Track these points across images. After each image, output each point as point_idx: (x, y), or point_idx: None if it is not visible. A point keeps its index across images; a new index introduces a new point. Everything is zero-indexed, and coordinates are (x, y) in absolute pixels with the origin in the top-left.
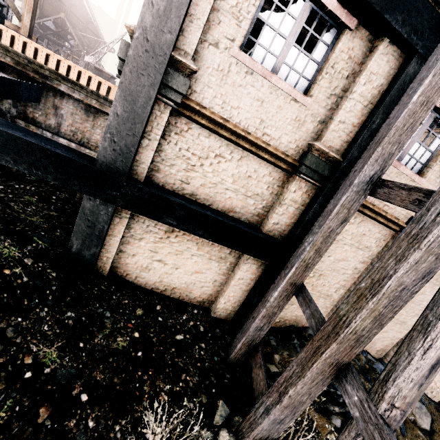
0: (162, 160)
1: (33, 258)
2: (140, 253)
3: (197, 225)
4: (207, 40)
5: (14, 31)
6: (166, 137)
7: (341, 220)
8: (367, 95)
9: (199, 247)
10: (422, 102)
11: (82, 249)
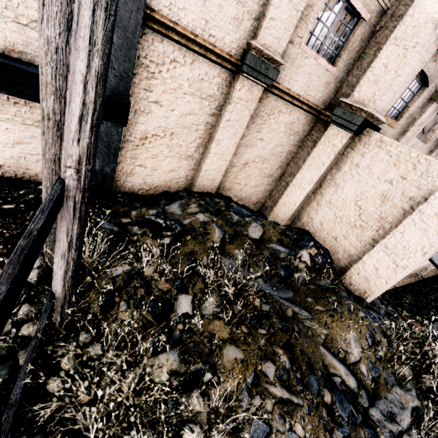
0: None
1: None
2: None
3: None
4: None
5: None
6: None
7: None
8: None
9: None
10: None
11: None
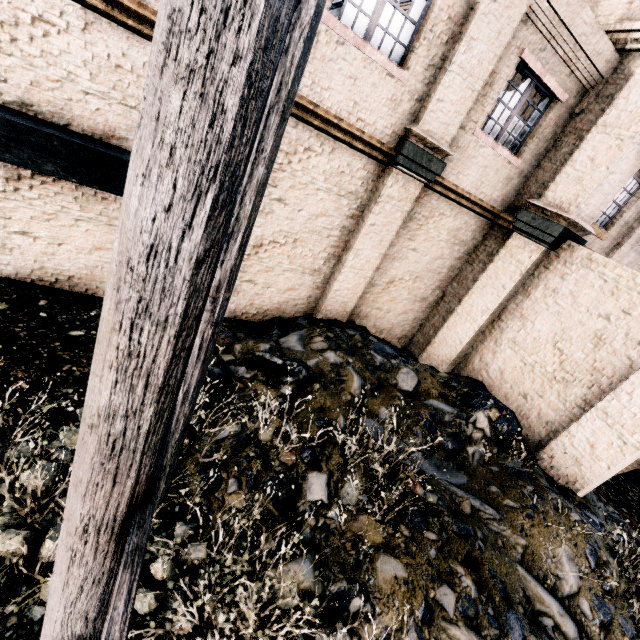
0: None
1: None
2: None
3: (37, 154)
4: None
5: None
6: None
7: None
8: None
9: (82, 206)
10: None
11: None
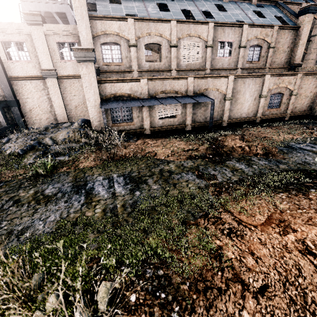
0: None
1: None
2: None
3: None
4: None
5: None
6: None
7: None
8: None
9: None
10: None
11: None
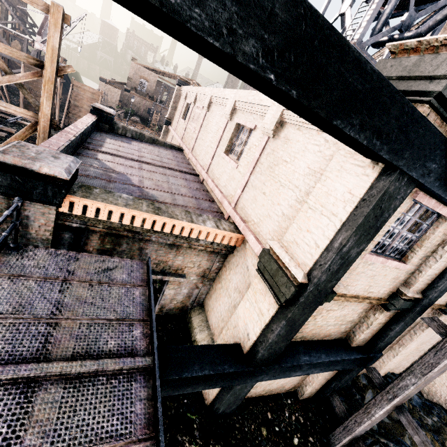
0: None
1: (205, 445)
2: None
3: (315, 369)
4: None
5: (111, 207)
6: None
7: (440, 371)
8: None
9: None
10: None
11: (225, 409)
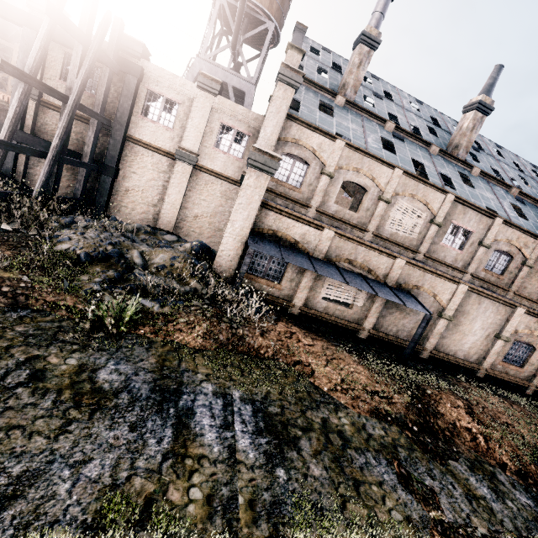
0: (40, 126)
1: None
2: (38, 174)
3: None
4: (46, 77)
5: None
6: (40, 116)
7: (92, 132)
8: (117, 91)
9: (67, 171)
10: (101, 85)
11: (6, 163)
